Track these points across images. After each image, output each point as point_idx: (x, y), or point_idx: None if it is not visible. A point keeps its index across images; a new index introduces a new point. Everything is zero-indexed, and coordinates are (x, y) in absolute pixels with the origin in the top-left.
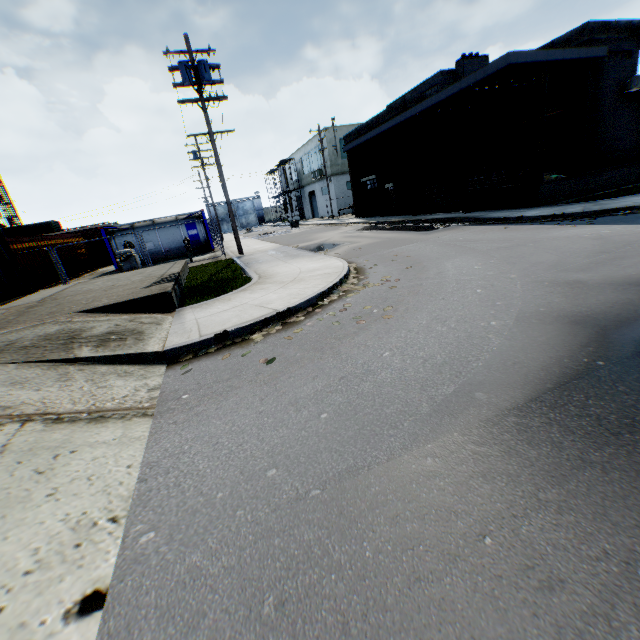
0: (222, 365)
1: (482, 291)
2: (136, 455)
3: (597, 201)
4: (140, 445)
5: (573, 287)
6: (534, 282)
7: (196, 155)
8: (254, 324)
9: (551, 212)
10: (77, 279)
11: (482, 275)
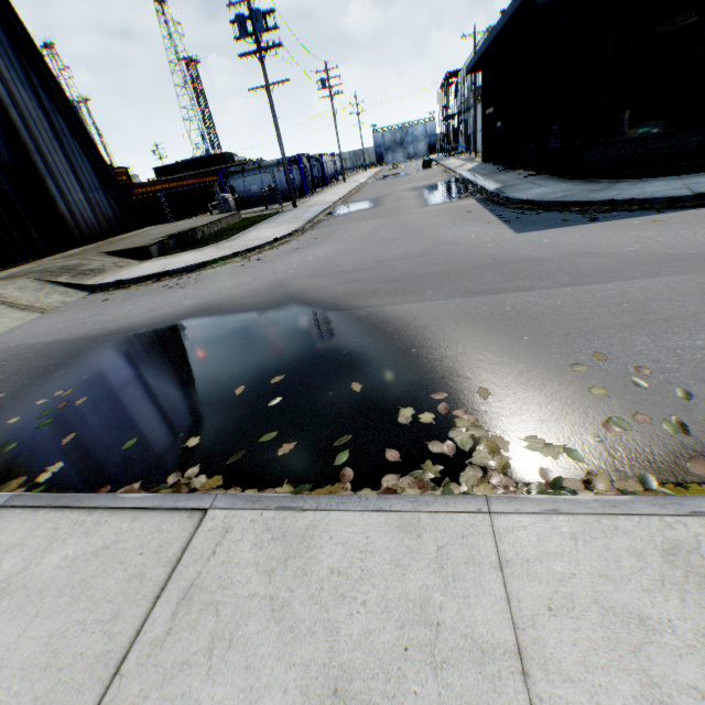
0: (97, 298)
1: (248, 280)
2: (17, 325)
3: (625, 182)
4: (24, 322)
5: (271, 289)
6: (277, 280)
7: (324, 84)
8: (141, 278)
9: (537, 195)
10: (203, 215)
11: (287, 267)
